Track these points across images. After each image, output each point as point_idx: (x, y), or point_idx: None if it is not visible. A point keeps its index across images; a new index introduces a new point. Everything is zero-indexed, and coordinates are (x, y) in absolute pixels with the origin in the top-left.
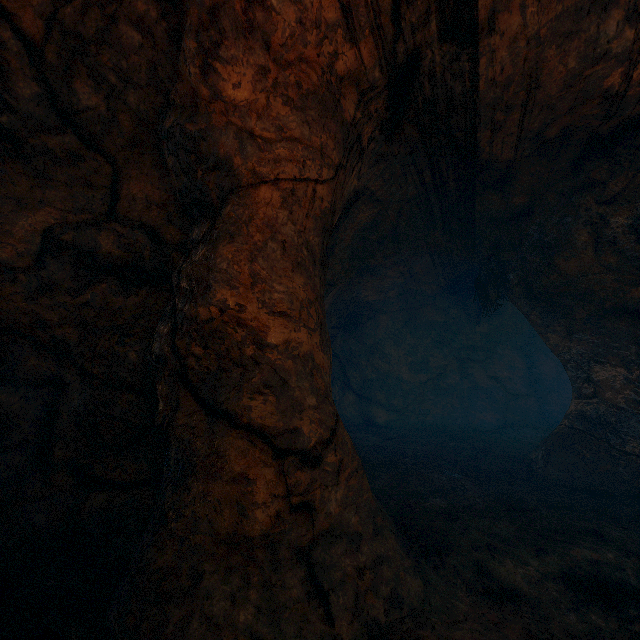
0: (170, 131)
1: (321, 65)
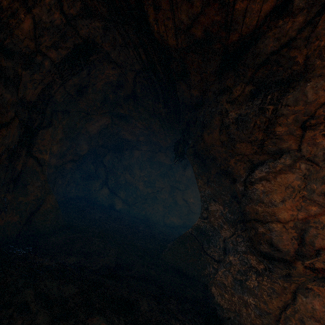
0: None
1: None
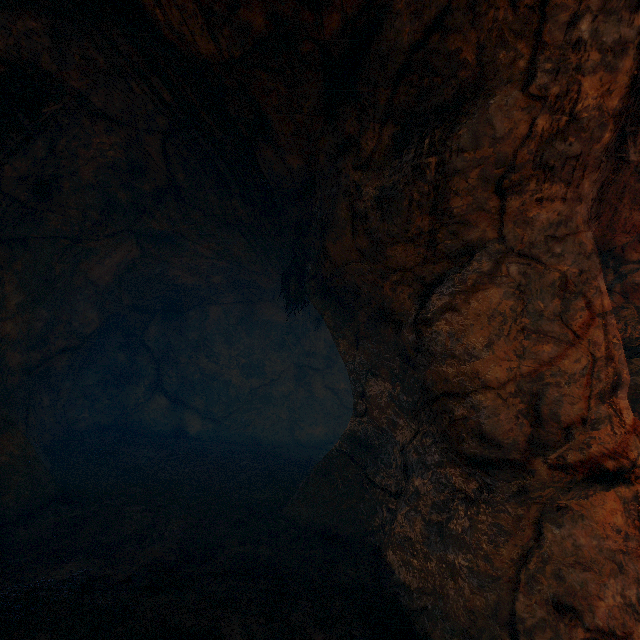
0: None
1: None
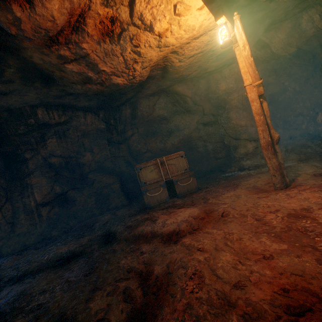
0: (211, 97)
1: (235, 73)
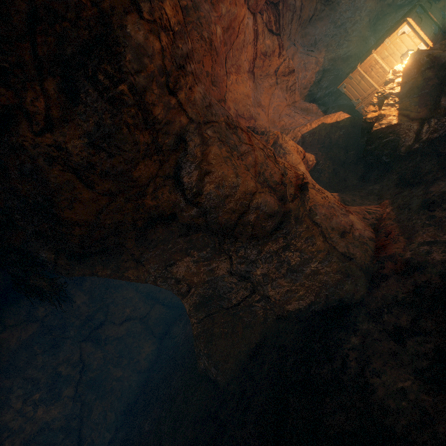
0: None
1: None
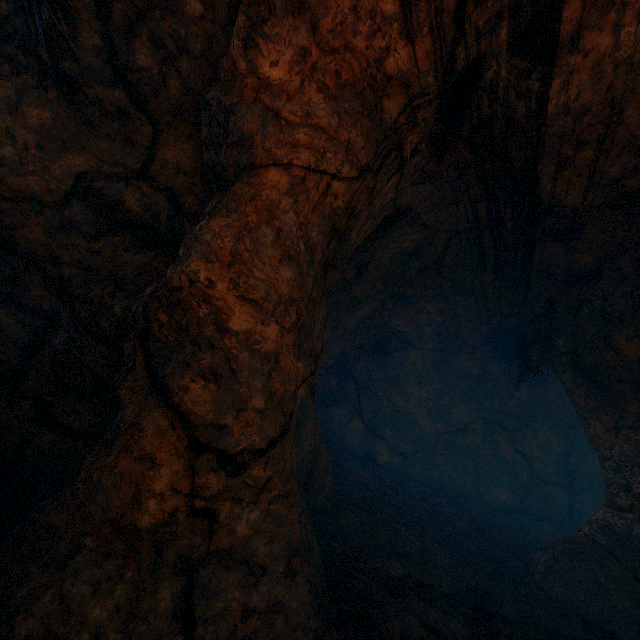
0: (209, 103)
1: (368, 58)
